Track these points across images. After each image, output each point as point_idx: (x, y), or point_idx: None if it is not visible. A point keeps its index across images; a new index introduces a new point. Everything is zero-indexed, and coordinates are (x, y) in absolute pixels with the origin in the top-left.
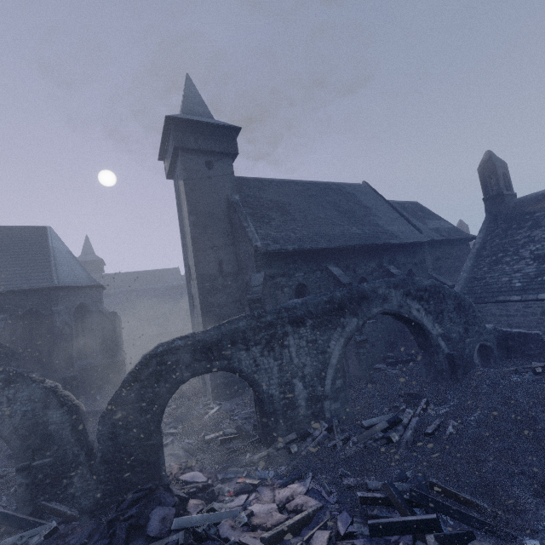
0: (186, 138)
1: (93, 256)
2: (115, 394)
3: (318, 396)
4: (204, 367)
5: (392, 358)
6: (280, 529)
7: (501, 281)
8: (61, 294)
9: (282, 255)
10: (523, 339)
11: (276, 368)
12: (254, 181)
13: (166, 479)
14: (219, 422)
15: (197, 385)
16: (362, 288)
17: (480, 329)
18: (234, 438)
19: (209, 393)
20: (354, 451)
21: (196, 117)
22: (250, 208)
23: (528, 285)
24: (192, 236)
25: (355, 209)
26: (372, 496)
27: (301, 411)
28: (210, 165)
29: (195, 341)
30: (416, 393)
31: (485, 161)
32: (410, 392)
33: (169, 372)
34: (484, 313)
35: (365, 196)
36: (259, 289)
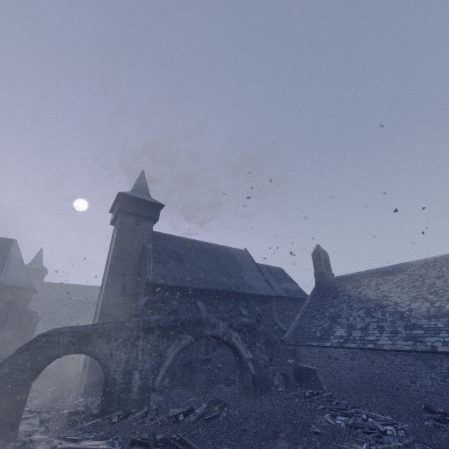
0: (128, 205)
1: (39, 265)
2: (10, 356)
3: (148, 387)
4: (75, 349)
5: (232, 380)
6: (73, 447)
7: (311, 331)
8: (1, 290)
9: (165, 287)
10: (308, 372)
11: (124, 360)
12: (167, 236)
13: (17, 430)
14: (77, 407)
15: (77, 385)
16: (200, 316)
17: (282, 360)
18: (80, 413)
19: (82, 389)
20: (152, 424)
21: (139, 194)
22: (156, 253)
23: (323, 335)
24: (111, 265)
25: (231, 266)
26: (139, 440)
27: (132, 396)
28: (138, 223)
29: (76, 331)
30: (224, 401)
31: (315, 250)
32: (219, 399)
33: (51, 348)
34: (300, 354)
35: (242, 258)
36: (140, 308)
